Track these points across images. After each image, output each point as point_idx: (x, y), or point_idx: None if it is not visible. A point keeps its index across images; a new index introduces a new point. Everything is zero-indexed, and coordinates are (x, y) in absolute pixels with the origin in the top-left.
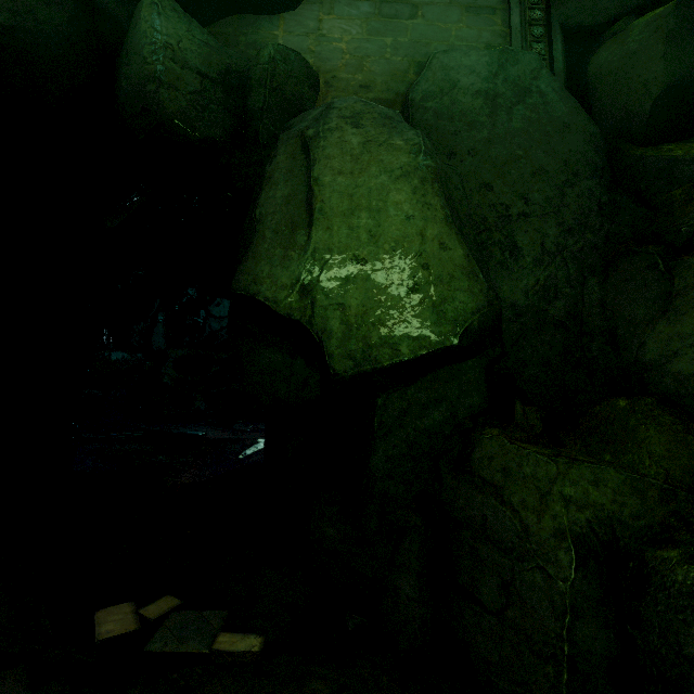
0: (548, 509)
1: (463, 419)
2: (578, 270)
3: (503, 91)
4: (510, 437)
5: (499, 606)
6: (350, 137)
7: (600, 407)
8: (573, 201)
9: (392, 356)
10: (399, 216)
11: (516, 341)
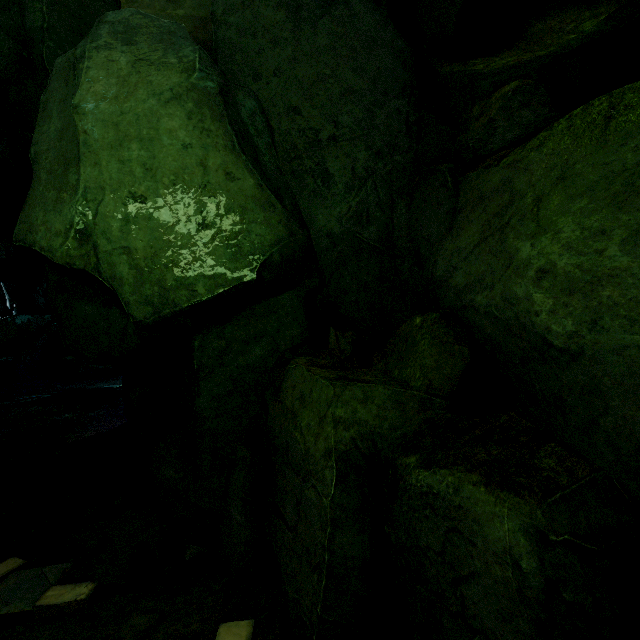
0: (323, 431)
1: (285, 351)
2: (388, 194)
3: (307, 2)
4: (315, 364)
5: (294, 523)
6: (119, 55)
7: (404, 325)
8: (382, 122)
9: (189, 297)
10: (175, 145)
11: (336, 269)
